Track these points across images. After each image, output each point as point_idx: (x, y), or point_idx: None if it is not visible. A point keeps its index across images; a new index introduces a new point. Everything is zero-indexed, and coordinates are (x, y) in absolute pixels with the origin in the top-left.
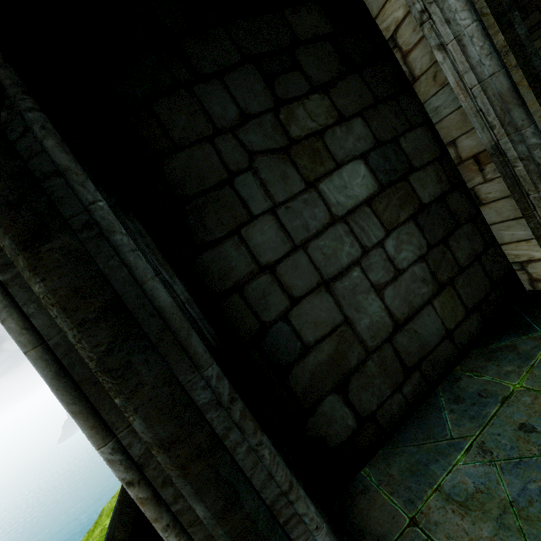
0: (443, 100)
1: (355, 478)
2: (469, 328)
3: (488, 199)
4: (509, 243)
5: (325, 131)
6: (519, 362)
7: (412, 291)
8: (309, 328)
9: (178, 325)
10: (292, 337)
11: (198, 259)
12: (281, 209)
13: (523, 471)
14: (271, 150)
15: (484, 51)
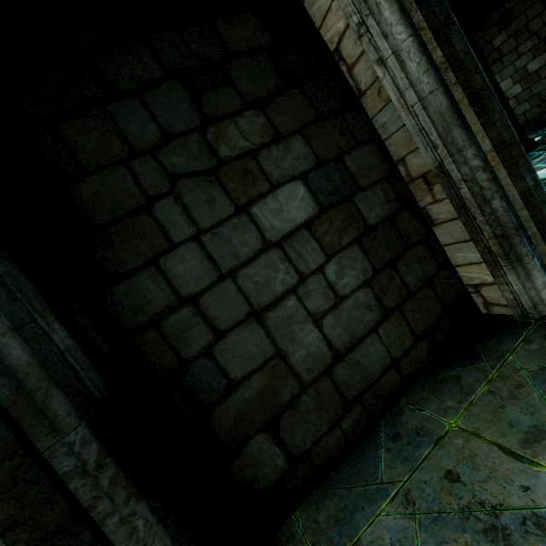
0: (389, 116)
1: (284, 523)
2: (418, 356)
3: (439, 219)
4: (462, 265)
5: (259, 150)
6: (460, 396)
7: (354, 319)
8: (236, 363)
9: (34, 385)
10: (217, 374)
11: (107, 293)
12: (207, 235)
13: (439, 528)
14: (197, 172)
15: (421, 67)
